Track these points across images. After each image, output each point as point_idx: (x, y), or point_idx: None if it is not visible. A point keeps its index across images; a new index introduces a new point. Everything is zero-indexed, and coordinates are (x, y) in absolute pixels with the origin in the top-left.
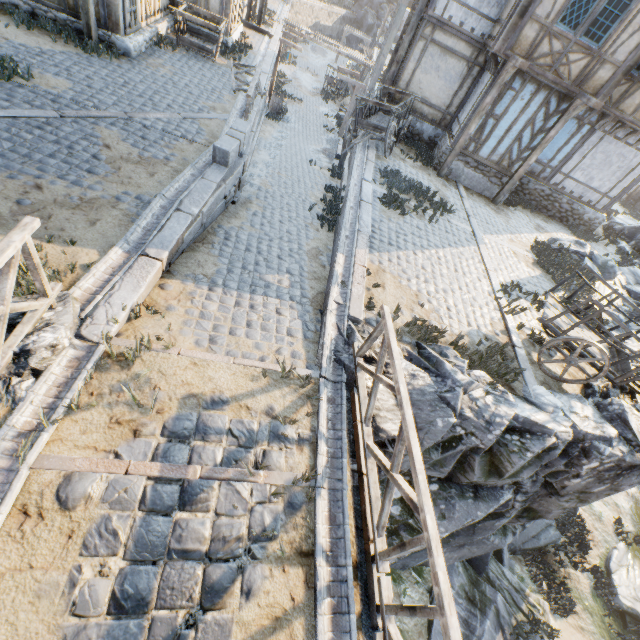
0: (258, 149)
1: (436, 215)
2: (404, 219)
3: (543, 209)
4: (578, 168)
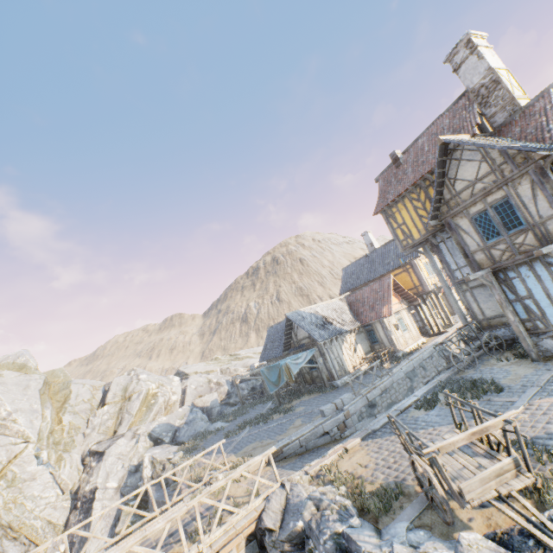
0: None
1: (475, 399)
2: (427, 412)
3: None
4: None
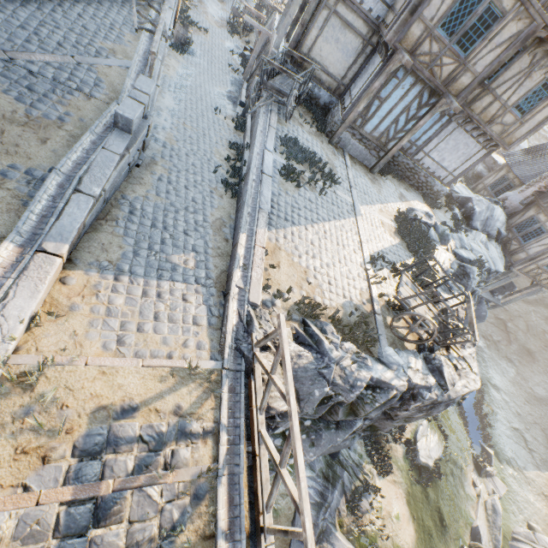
0: (162, 91)
1: (325, 186)
2: (299, 192)
3: (406, 179)
4: (435, 149)
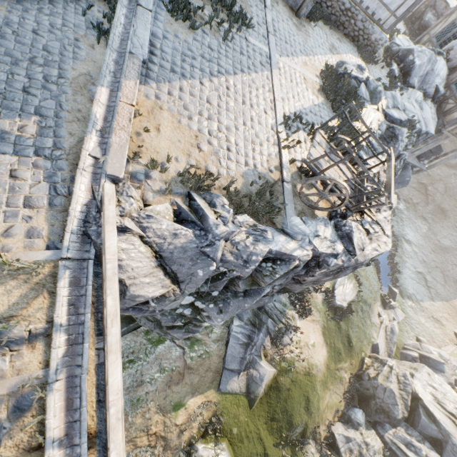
0: None
1: (233, 30)
2: (194, 35)
3: (341, 26)
4: None
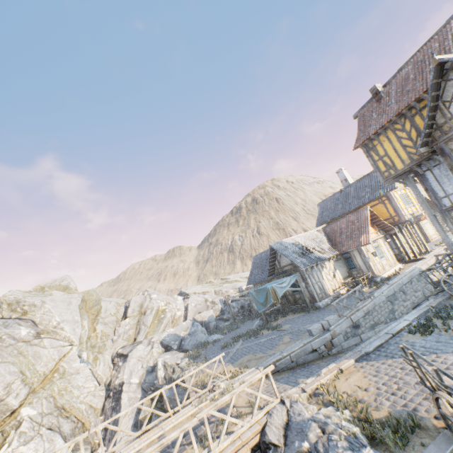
0: None
1: None
2: (424, 337)
3: None
4: None
